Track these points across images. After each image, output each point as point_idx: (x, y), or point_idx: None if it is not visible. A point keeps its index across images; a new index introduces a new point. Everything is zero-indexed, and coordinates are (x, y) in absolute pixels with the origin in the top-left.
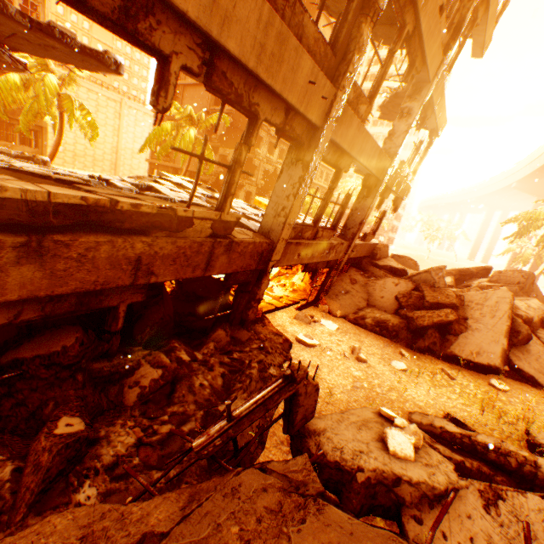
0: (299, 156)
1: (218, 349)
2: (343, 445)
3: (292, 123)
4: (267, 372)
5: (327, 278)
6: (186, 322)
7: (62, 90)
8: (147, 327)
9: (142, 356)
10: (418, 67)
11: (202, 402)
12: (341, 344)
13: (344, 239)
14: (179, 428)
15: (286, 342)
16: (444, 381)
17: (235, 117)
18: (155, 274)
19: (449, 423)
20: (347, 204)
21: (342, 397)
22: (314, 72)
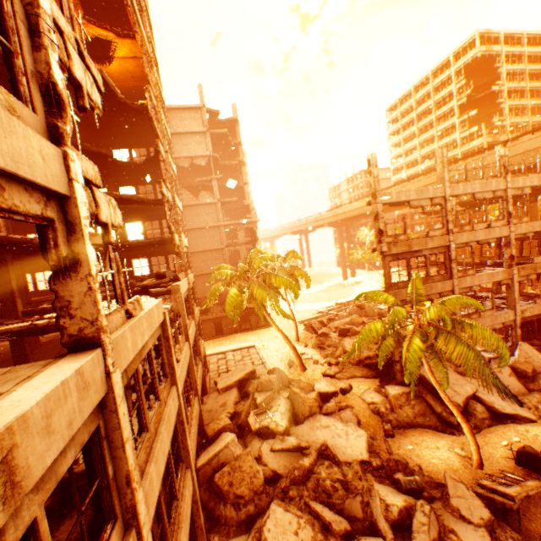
0: None
1: None
2: None
3: None
4: None
5: None
6: None
7: None
8: None
9: None
10: None
11: None
12: None
13: None
14: None
15: None
16: None
17: None
18: None
19: None
20: None
21: None
22: None
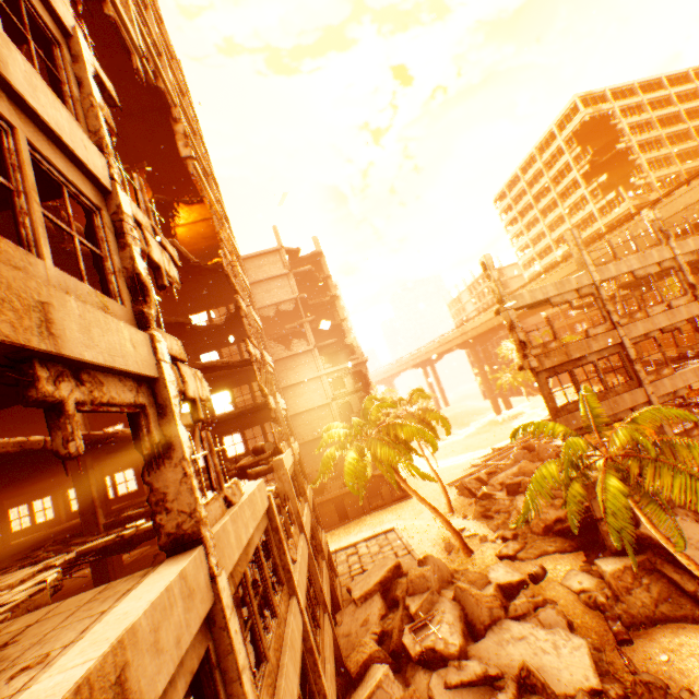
0: None
1: None
2: None
3: None
4: None
5: None
6: None
7: None
8: None
9: None
10: None
11: None
12: None
13: None
14: None
15: None
16: None
17: None
18: None
19: None
20: None
21: None
22: None
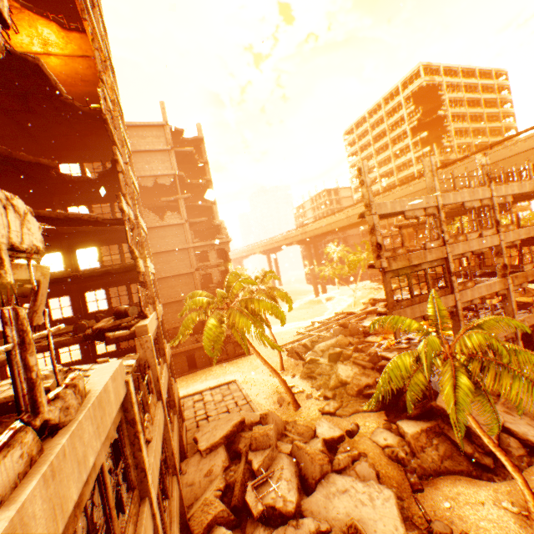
0: None
1: None
2: None
3: None
4: None
5: None
6: None
7: None
8: None
9: None
10: None
11: None
12: None
13: None
14: None
15: None
16: None
17: None
18: None
19: None
20: None
21: None
22: None
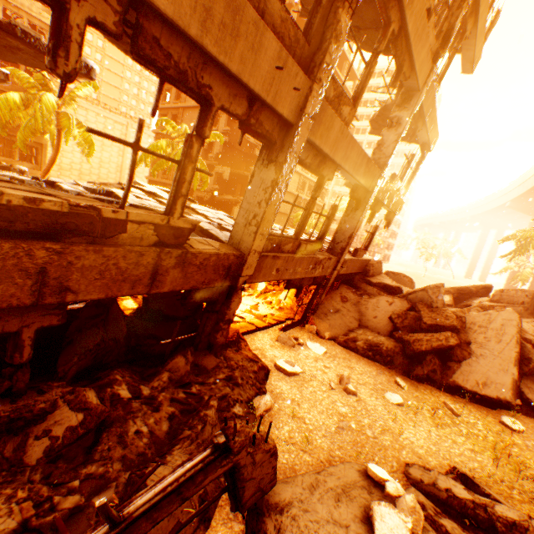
0: (271, 157)
1: (173, 381)
2: (313, 532)
3: (259, 116)
4: (230, 411)
5: (315, 295)
6: (144, 346)
7: (72, 114)
8: (75, 356)
9: (61, 395)
10: (406, 73)
11: (133, 458)
12: (327, 372)
13: (333, 253)
14: (90, 501)
15: (262, 370)
16: (448, 418)
17: (232, 138)
18: (72, 290)
19: (457, 484)
20: (333, 215)
21: (323, 443)
22: (281, 56)
